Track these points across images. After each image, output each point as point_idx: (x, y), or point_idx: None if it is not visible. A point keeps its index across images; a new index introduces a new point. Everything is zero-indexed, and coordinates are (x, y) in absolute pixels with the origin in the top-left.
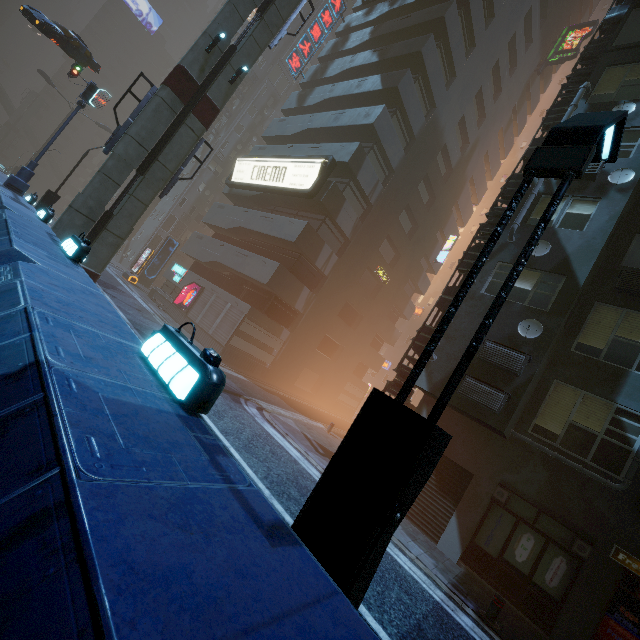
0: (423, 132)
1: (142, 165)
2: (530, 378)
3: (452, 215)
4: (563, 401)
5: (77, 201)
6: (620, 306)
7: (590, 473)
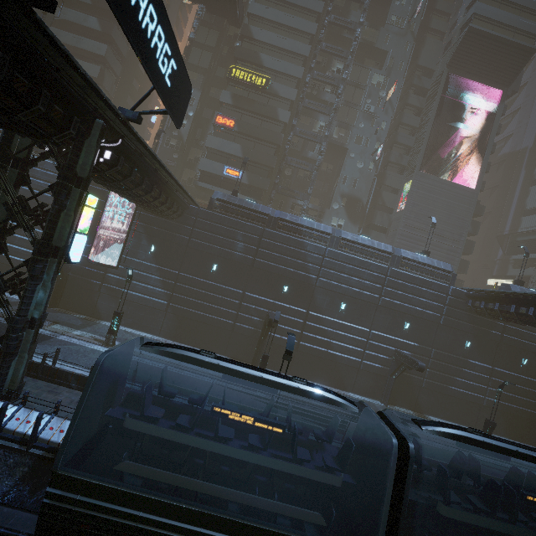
0: (129, 54)
1: None
2: (177, 167)
3: (154, 95)
4: (187, 173)
5: None
6: (196, 148)
7: (191, 186)
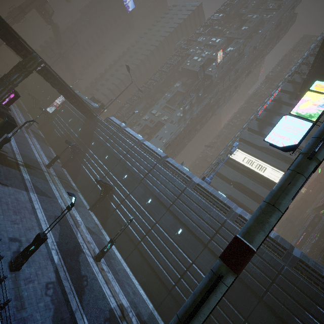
0: None
1: None
2: None
3: None
4: None
5: None
6: None
7: None
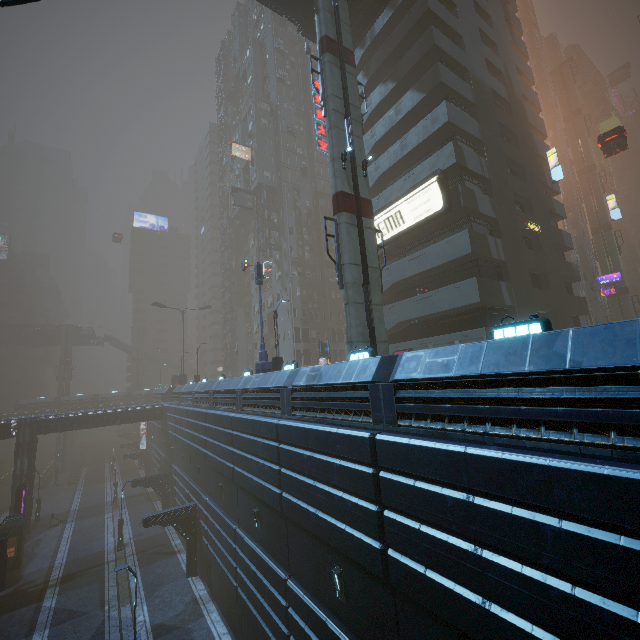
0: (475, 95)
1: (364, 278)
2: None
3: (533, 136)
4: None
5: (352, 335)
6: None
7: None
